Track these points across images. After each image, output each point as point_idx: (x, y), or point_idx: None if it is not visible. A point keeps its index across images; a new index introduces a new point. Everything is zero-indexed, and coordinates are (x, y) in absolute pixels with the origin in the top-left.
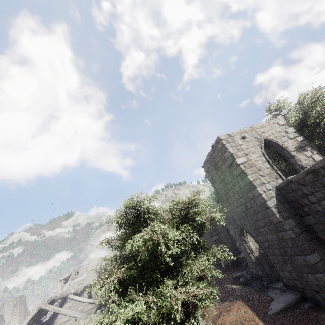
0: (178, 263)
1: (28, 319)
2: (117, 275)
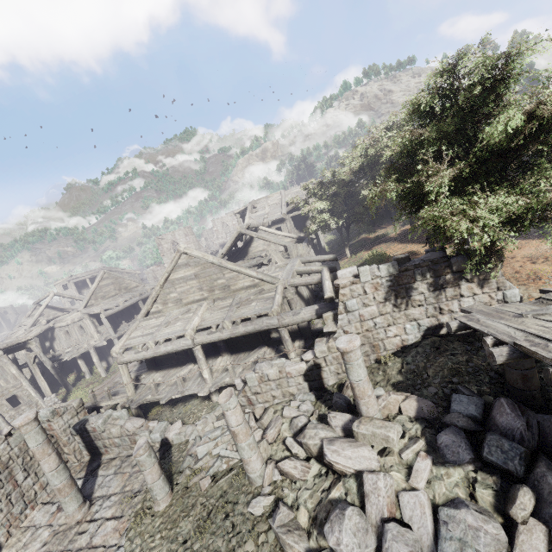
0: (526, 166)
1: (230, 241)
2: (450, 170)
